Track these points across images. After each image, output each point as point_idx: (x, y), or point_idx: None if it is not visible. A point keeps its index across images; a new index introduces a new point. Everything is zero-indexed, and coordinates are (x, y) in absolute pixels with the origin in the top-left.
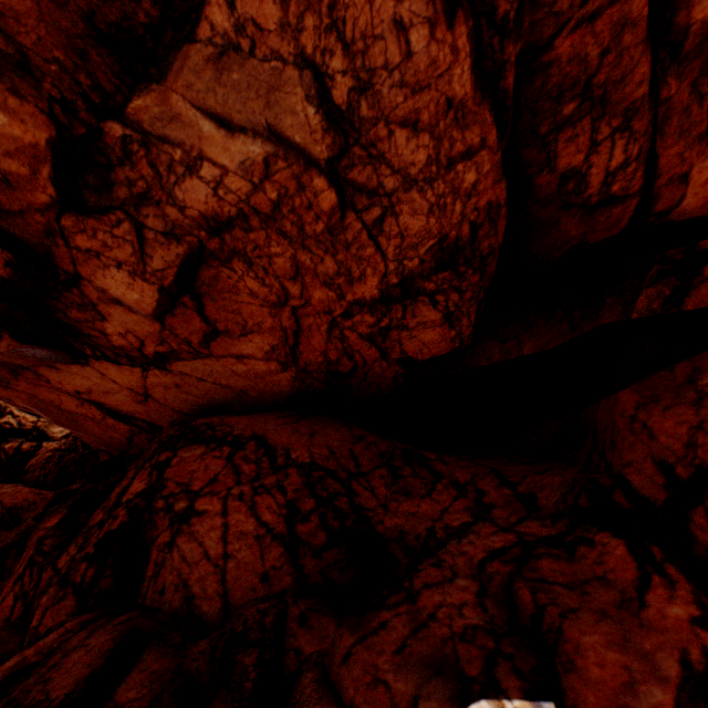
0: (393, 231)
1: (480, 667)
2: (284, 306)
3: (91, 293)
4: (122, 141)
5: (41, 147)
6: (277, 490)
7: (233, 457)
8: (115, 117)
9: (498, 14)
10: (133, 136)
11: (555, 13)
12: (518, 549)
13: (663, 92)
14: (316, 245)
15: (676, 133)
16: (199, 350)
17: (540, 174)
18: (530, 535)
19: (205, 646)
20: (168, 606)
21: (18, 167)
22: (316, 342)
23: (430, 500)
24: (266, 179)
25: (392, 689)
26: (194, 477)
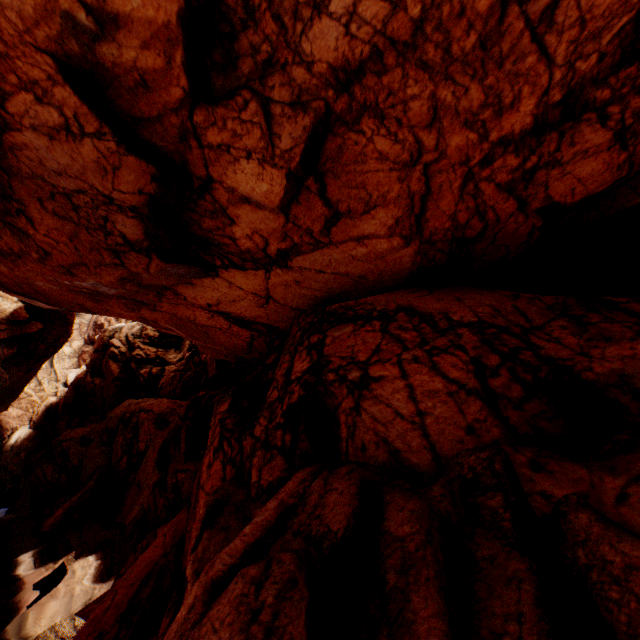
0: (568, 20)
1: None
2: (415, 166)
3: (221, 197)
4: None
5: (172, 26)
6: (454, 349)
7: (387, 329)
8: None
9: None
10: None
11: None
12: None
13: None
14: (462, 70)
15: None
16: (319, 239)
17: None
18: None
19: (441, 491)
20: (374, 461)
21: (153, 60)
22: (445, 205)
23: None
24: None
25: None
26: (354, 350)
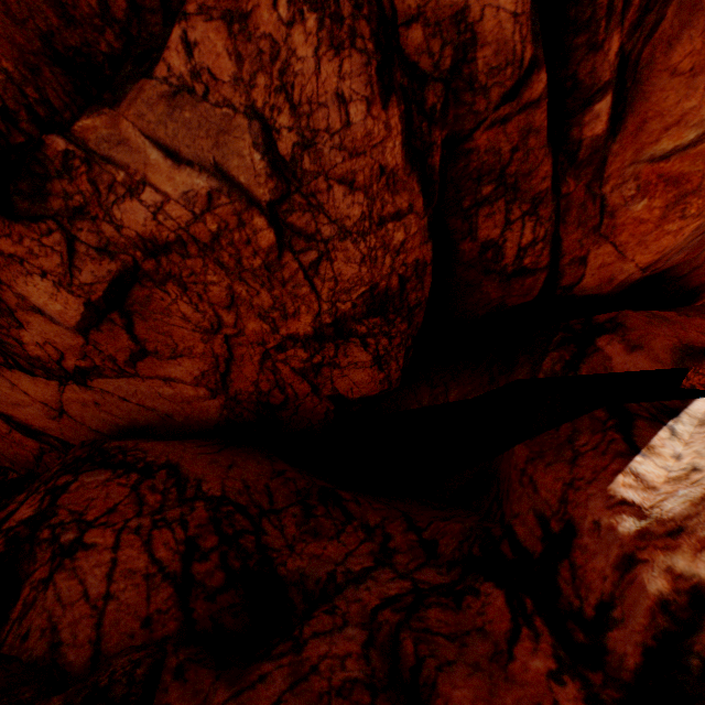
0: (328, 275)
1: None
2: (217, 334)
3: (9, 298)
4: (64, 155)
5: None
6: (178, 524)
7: (140, 485)
8: (60, 132)
9: (427, 104)
10: (76, 152)
11: (475, 112)
12: (411, 597)
13: (563, 188)
14: (253, 278)
15: (575, 222)
16: (125, 368)
17: (464, 240)
18: (425, 583)
19: (58, 703)
20: (29, 655)
21: None
22: (249, 371)
23: (338, 542)
24: (207, 211)
25: None
26: (91, 505)
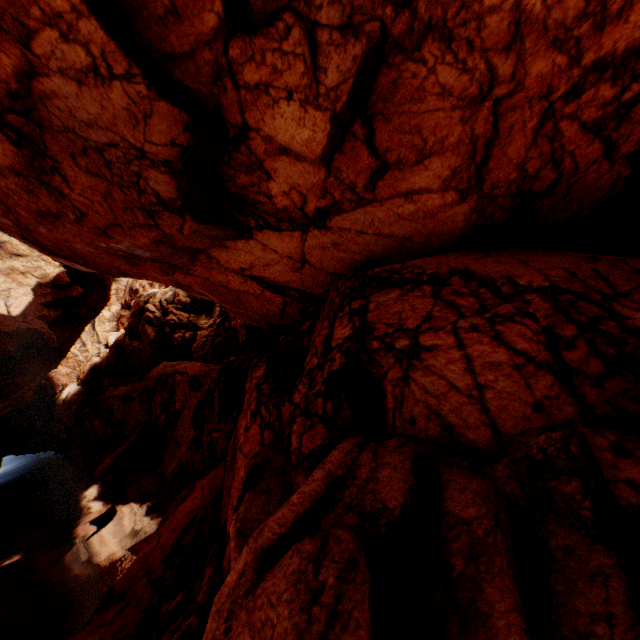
0: None
1: None
2: (483, 102)
3: (257, 148)
4: None
5: None
6: (522, 318)
7: (439, 294)
8: None
9: None
10: None
11: None
12: None
13: None
14: None
15: None
16: (362, 196)
17: None
18: None
19: (506, 472)
20: (424, 434)
21: None
22: (513, 151)
23: None
24: None
25: None
26: (402, 317)
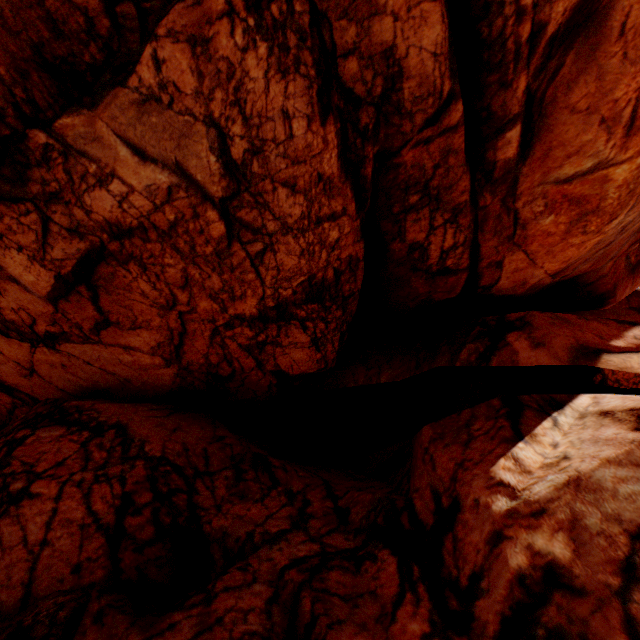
0: (271, 264)
1: None
2: (172, 310)
3: None
4: (44, 147)
5: None
6: (117, 480)
7: (90, 442)
8: (42, 127)
9: (361, 124)
10: (55, 145)
11: (402, 133)
12: (317, 559)
13: (481, 201)
14: (206, 263)
15: (492, 231)
16: (90, 335)
17: (394, 241)
18: (332, 547)
19: None
20: None
21: None
22: (200, 345)
23: (261, 505)
24: (167, 203)
25: None
26: (42, 458)
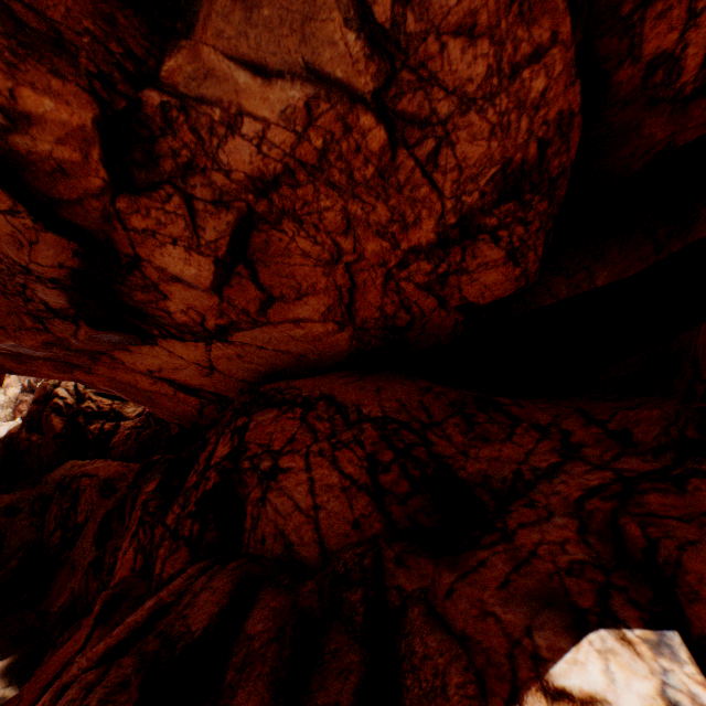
0: (449, 164)
1: (593, 599)
2: (338, 264)
3: (151, 274)
4: (160, 109)
5: (88, 129)
6: (355, 445)
7: (306, 417)
8: (151, 84)
9: None
10: (170, 102)
11: None
12: (618, 485)
13: None
14: (367, 192)
15: None
16: (257, 318)
17: (620, 67)
18: (629, 472)
19: (312, 586)
20: (270, 553)
21: (70, 154)
22: (372, 297)
23: (511, 444)
24: (309, 126)
25: (502, 621)
26: (272, 438)
